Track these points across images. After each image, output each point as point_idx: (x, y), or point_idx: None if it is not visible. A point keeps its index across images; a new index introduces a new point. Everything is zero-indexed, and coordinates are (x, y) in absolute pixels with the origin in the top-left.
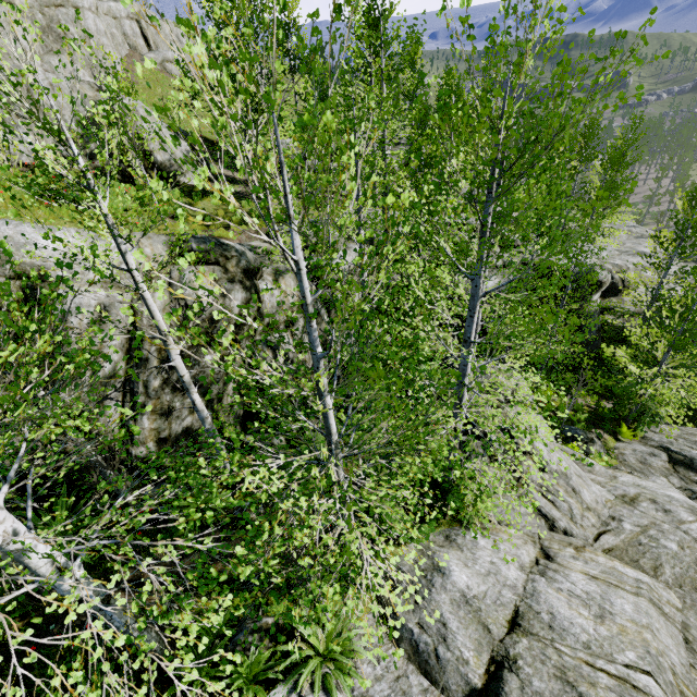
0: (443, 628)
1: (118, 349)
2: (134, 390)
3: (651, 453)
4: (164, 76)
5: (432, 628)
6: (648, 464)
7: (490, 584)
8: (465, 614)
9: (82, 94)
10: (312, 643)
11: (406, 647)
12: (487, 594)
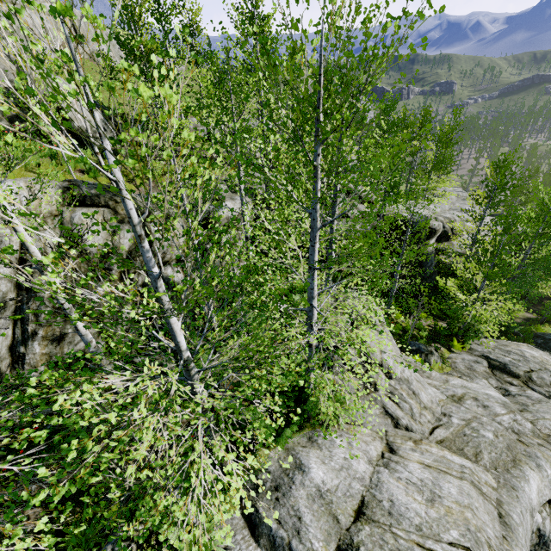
0: (298, 522)
1: (6, 280)
2: (24, 318)
3: (476, 361)
4: (93, 64)
5: (289, 523)
6: (473, 369)
7: (342, 478)
8: (318, 507)
9: (4, 67)
10: (175, 547)
11: (265, 542)
12: (339, 487)
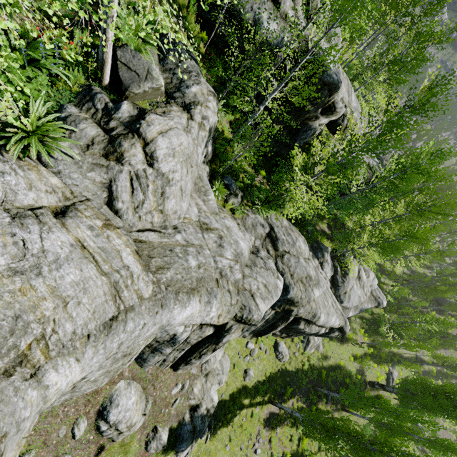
0: None
1: None
2: None
3: (263, 224)
4: None
5: None
6: (255, 228)
7: None
8: None
9: None
10: None
11: None
12: None
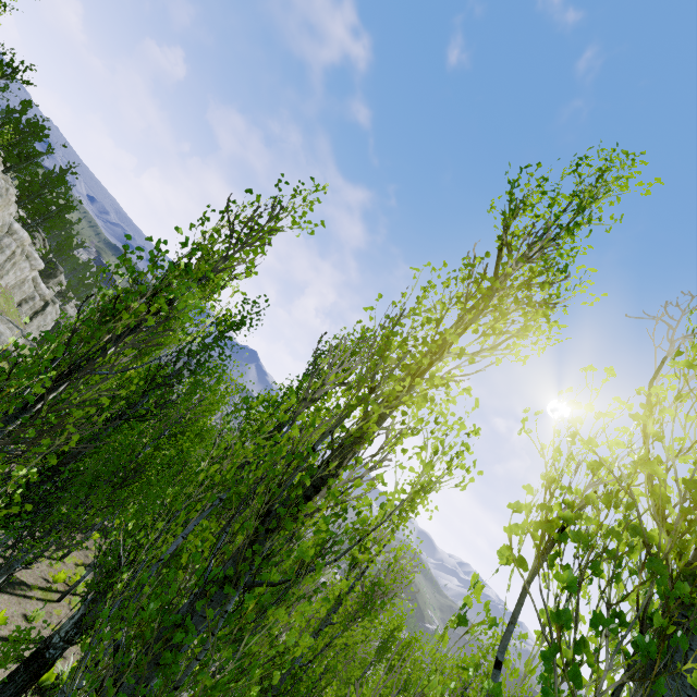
0: None
1: None
2: None
3: None
4: None
5: None
6: None
7: None
8: None
9: None
10: None
11: None
12: None
